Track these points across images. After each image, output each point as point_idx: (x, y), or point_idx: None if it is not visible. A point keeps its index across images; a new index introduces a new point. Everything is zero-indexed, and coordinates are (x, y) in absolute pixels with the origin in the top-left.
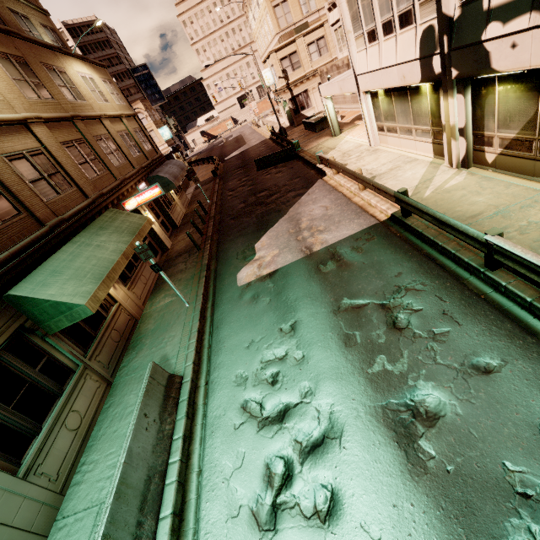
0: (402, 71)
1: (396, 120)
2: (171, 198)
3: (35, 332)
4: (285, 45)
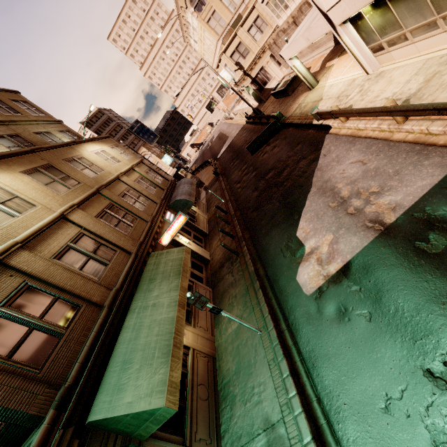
0: None
1: (402, 25)
2: (193, 212)
3: (129, 446)
4: (230, 43)
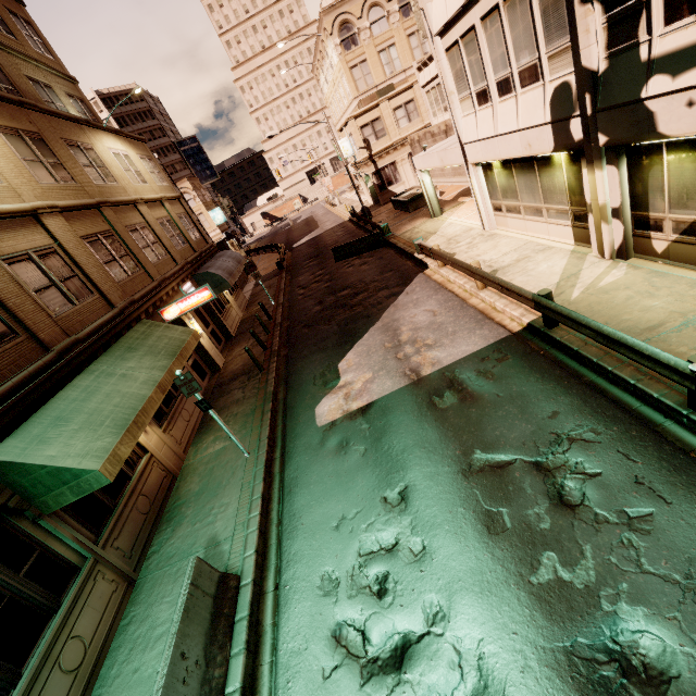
0: (527, 138)
1: (520, 197)
2: (225, 300)
3: (24, 513)
4: (366, 111)
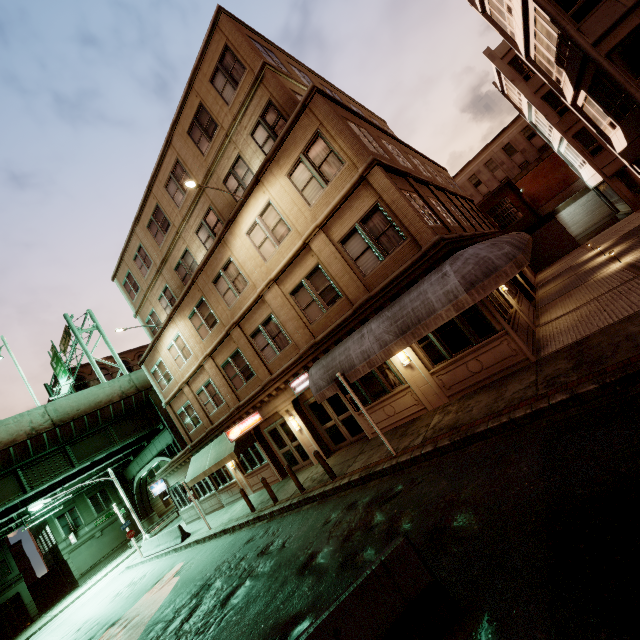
0: None
1: None
2: (397, 376)
3: None
4: None
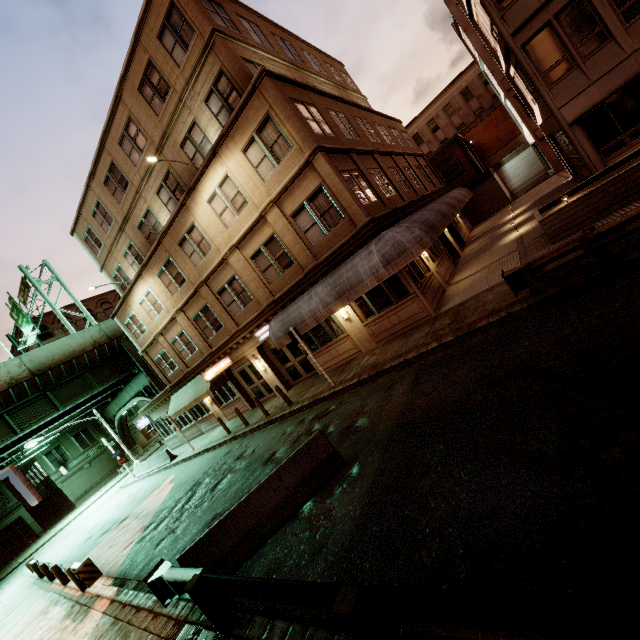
0: None
1: None
2: (340, 327)
3: None
4: None
